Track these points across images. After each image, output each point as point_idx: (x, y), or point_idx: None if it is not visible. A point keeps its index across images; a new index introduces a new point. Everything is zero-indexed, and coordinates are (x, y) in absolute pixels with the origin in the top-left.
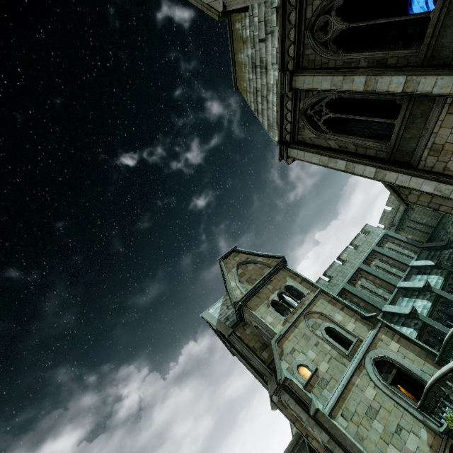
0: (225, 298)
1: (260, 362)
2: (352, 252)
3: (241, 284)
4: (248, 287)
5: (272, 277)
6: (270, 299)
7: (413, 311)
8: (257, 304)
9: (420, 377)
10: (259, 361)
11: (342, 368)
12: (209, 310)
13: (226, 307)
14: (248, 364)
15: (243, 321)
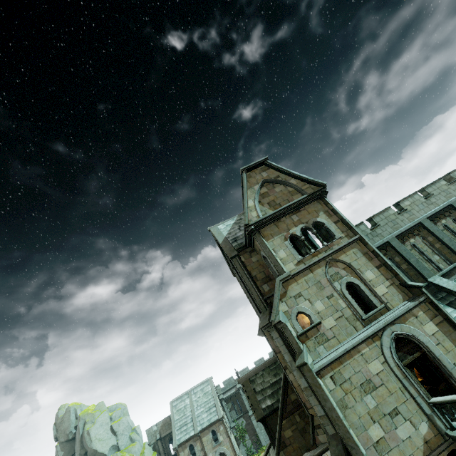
0: (240, 217)
1: (258, 294)
2: (420, 201)
3: (260, 206)
4: (268, 211)
5: (301, 206)
6: (290, 232)
7: None
8: (273, 233)
9: (449, 372)
10: (257, 292)
11: (351, 331)
12: (219, 225)
13: (237, 227)
14: (246, 289)
15: (251, 247)
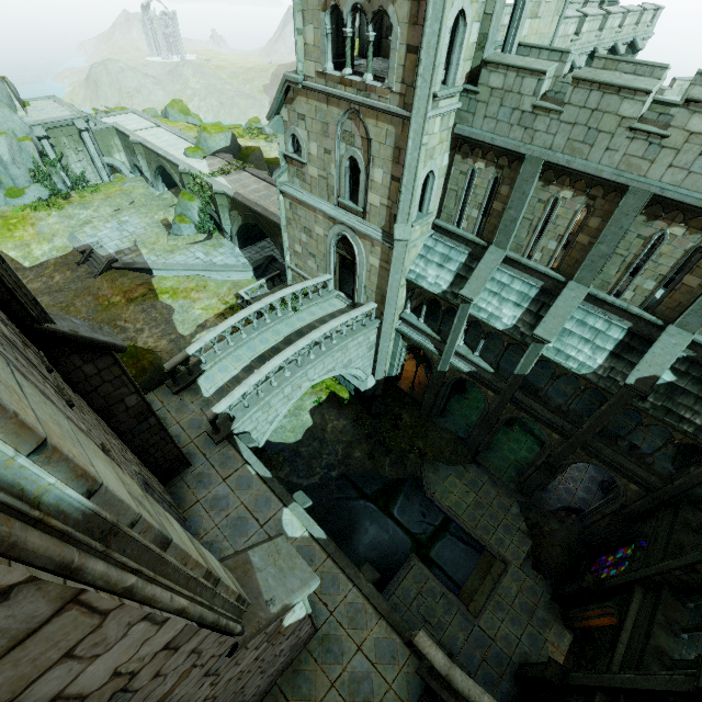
0: None
1: None
2: None
3: None
4: None
5: None
6: None
7: (463, 298)
8: None
9: (356, 284)
10: None
11: (324, 196)
12: None
13: None
14: None
15: None
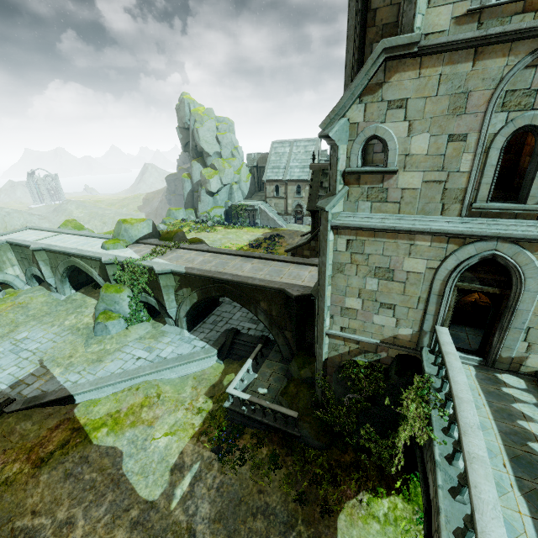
0: None
1: (354, 60)
2: None
3: None
4: None
5: None
6: None
7: None
8: None
9: (507, 328)
10: (354, 55)
11: (432, 210)
12: None
13: None
14: None
15: None
